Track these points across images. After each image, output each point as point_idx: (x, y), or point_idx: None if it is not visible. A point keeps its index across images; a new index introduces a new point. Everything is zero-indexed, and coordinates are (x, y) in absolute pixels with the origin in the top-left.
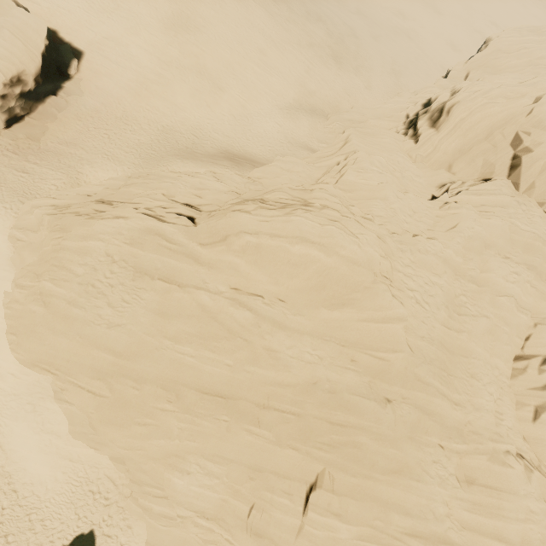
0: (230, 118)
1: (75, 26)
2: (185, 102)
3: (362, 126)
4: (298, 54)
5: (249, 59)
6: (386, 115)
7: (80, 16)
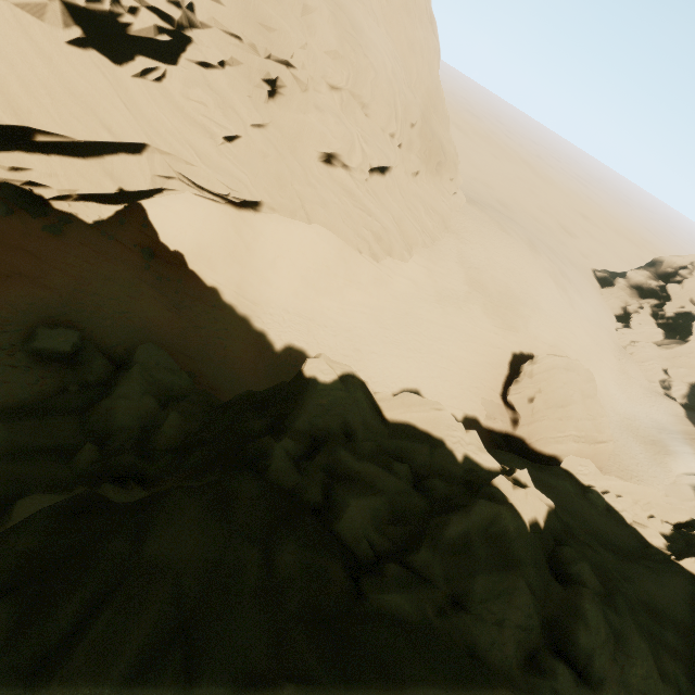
0: (617, 386)
1: (537, 343)
2: (601, 386)
3: (680, 366)
4: (581, 295)
5: (587, 319)
6: (687, 352)
7: (533, 331)
